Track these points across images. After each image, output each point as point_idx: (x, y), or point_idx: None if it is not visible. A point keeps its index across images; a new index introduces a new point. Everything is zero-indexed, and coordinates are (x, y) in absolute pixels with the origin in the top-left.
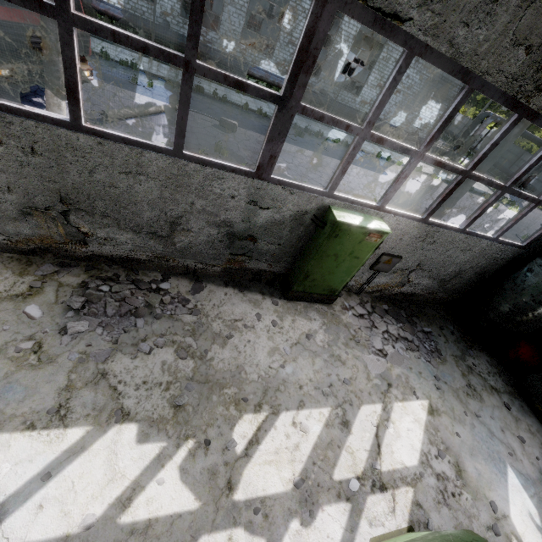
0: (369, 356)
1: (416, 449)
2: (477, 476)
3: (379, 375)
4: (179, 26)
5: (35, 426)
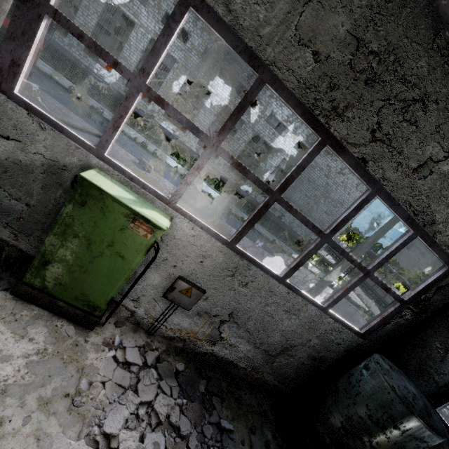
0: (73, 441)
1: None
2: None
3: None
4: (160, 120)
5: None
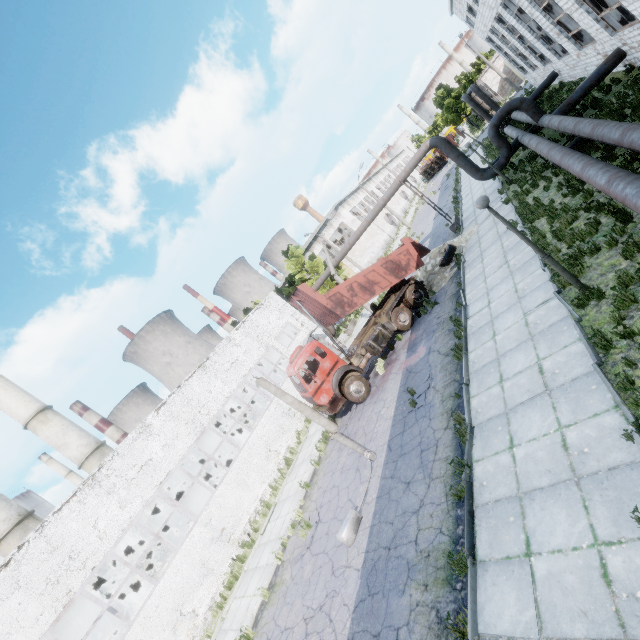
0: None
1: None
2: None
3: None
4: None
5: None
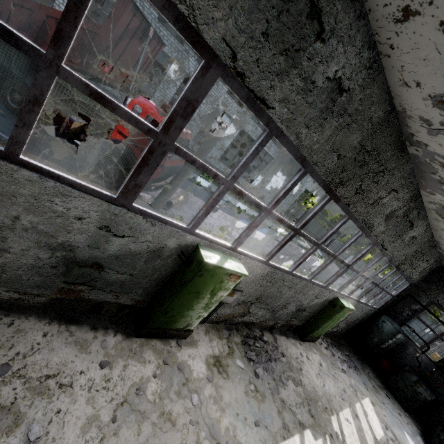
0: (341, 373)
1: (379, 426)
2: (399, 437)
3: (350, 385)
4: None
5: (285, 437)
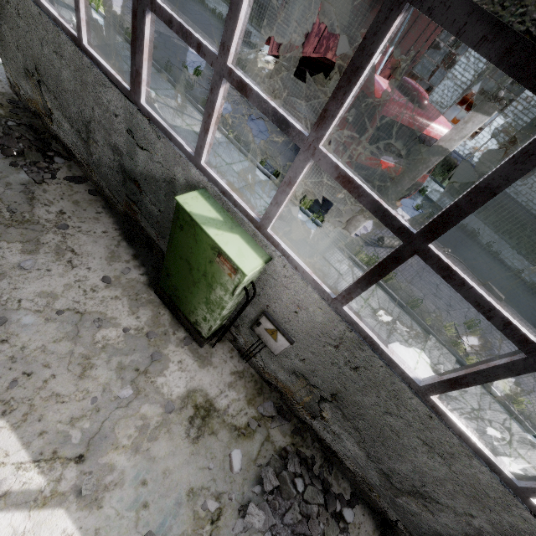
0: None
1: None
2: None
3: None
4: (482, 161)
5: None
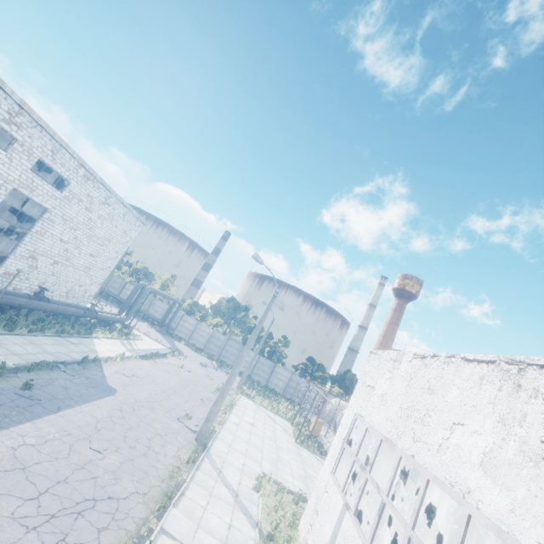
0: None
1: None
2: None
3: None
4: None
5: None
